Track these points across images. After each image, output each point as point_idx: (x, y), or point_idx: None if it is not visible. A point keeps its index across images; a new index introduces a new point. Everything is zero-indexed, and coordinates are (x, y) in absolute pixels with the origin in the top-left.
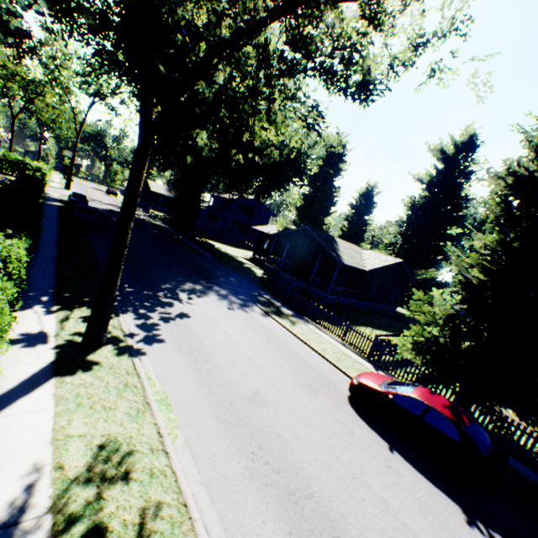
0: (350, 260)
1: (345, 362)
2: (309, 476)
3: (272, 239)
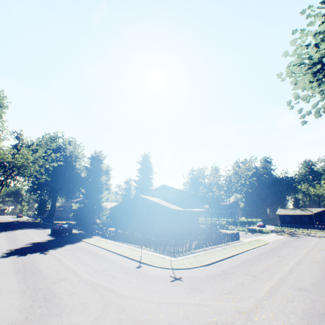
0: None
1: None
2: (18, 237)
3: None
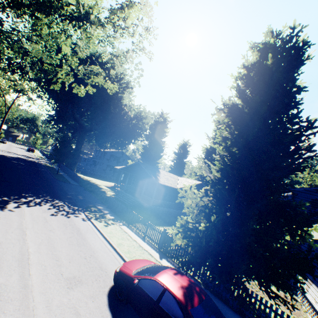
0: (166, 181)
1: (134, 253)
2: None
3: (126, 174)
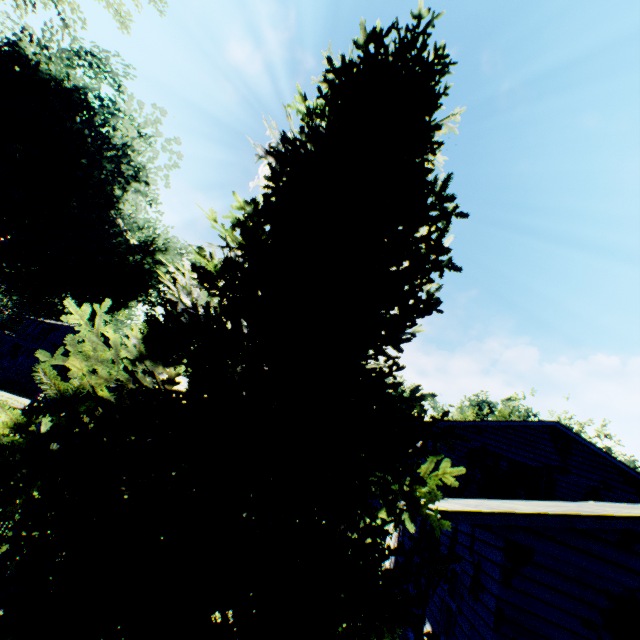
0: None
1: None
2: None
3: None
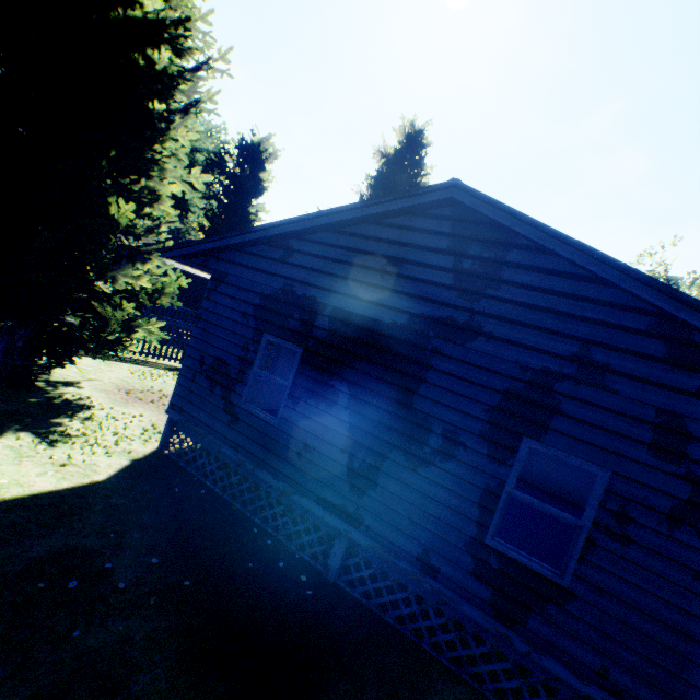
0: None
1: None
2: None
3: None
